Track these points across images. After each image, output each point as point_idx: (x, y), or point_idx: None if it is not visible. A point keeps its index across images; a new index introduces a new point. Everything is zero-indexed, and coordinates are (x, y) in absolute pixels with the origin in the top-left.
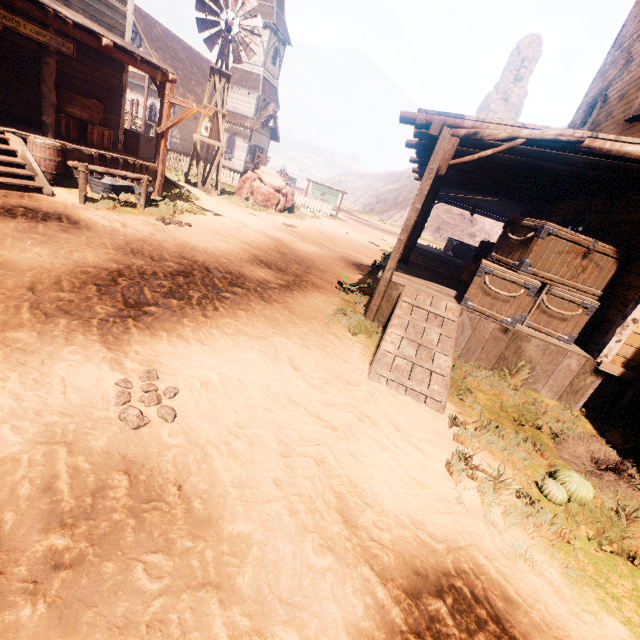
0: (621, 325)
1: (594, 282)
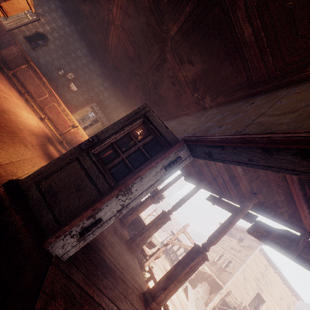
0: (210, 303)
1: (208, 293)
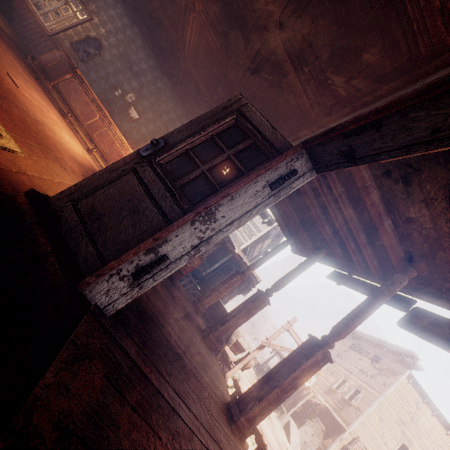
0: None
1: (321, 437)
